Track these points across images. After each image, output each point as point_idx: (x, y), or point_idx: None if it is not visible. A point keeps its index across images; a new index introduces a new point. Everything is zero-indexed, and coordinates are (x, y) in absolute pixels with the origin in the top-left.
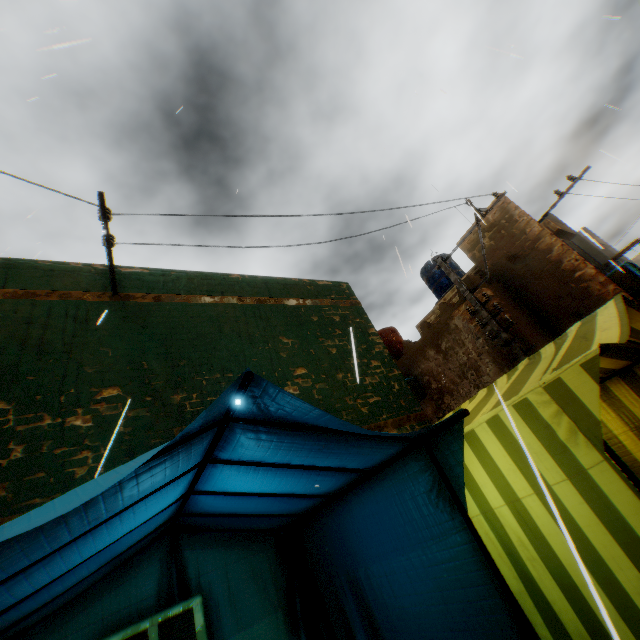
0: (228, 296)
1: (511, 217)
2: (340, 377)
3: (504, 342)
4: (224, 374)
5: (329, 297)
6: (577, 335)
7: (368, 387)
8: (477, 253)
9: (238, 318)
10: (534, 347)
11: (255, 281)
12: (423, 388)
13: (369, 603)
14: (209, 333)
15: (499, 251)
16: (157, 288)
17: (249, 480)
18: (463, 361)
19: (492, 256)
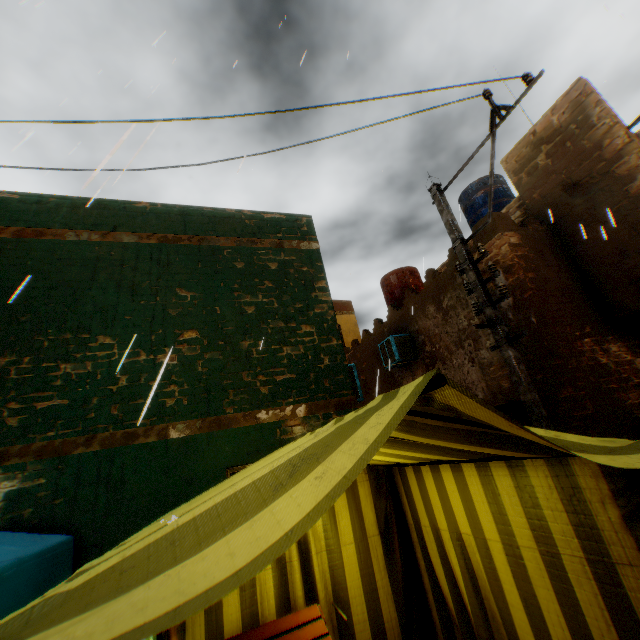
0: (122, 232)
1: (586, 120)
2: (245, 345)
3: (487, 321)
4: (79, 334)
5: (273, 236)
6: (309, 451)
7: (282, 360)
8: (524, 177)
9: (125, 262)
10: (552, 326)
11: (169, 212)
12: (417, 348)
13: None
14: (77, 281)
15: (555, 175)
16: (25, 220)
17: None
18: (463, 326)
19: (543, 183)
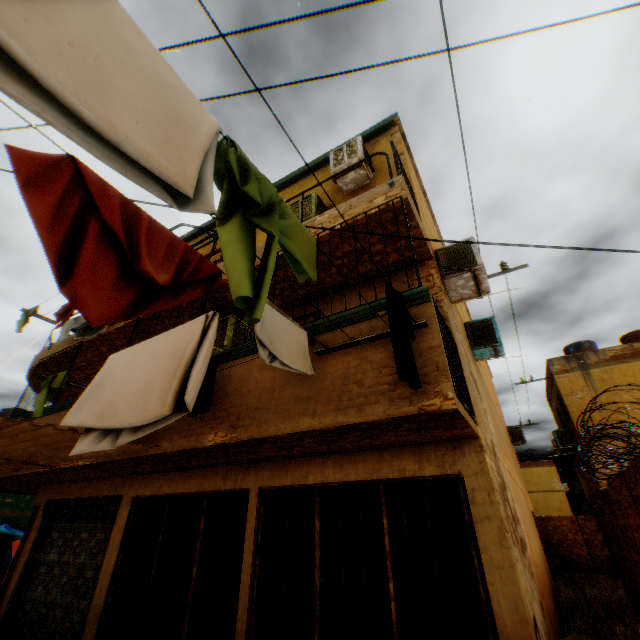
0: None
1: None
2: None
3: None
4: None
5: None
6: None
7: None
8: None
9: None
10: None
11: None
12: None
13: (11, 556)
14: None
15: None
16: None
17: (4, 529)
18: None
19: None
